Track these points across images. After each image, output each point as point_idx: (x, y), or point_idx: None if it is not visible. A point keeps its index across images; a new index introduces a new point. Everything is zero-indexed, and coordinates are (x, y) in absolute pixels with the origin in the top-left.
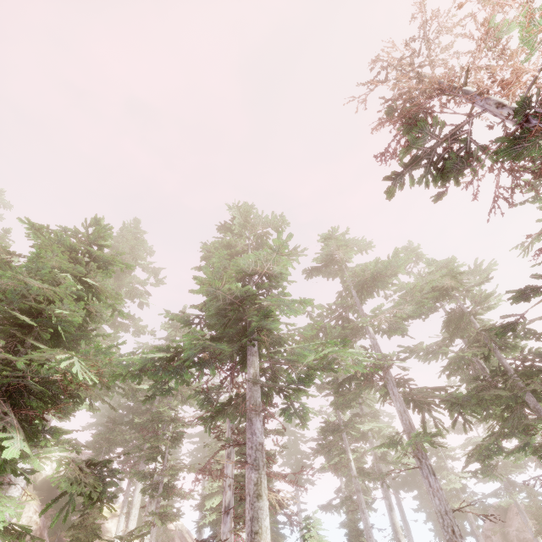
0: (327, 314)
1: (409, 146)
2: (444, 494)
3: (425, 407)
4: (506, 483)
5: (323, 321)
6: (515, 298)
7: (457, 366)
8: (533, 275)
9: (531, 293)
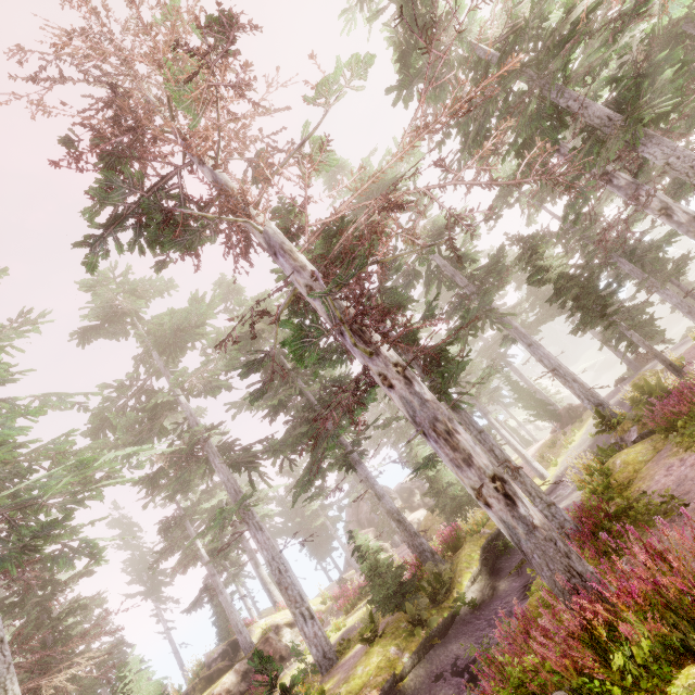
0: (119, 394)
1: (99, 202)
2: (271, 543)
3: (250, 466)
4: (353, 482)
5: (115, 404)
6: (242, 374)
7: (277, 411)
8: (249, 352)
9: (255, 366)
